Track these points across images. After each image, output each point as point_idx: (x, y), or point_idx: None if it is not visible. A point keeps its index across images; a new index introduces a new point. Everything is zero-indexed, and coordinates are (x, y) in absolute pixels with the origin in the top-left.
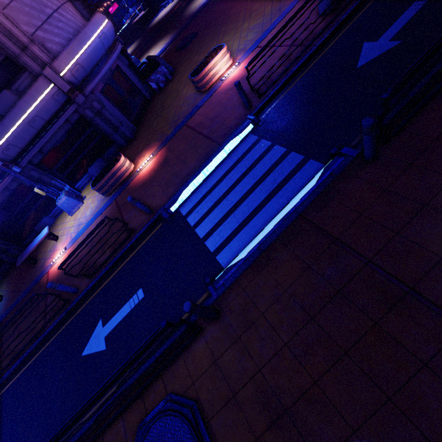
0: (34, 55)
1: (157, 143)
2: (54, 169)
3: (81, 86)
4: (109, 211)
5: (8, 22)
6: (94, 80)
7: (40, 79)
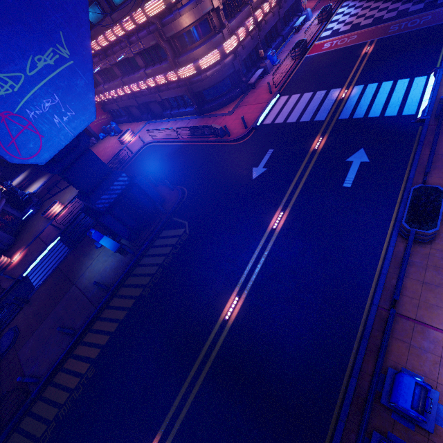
0: None
1: (24, 247)
2: None
3: None
4: None
5: None
6: None
7: None
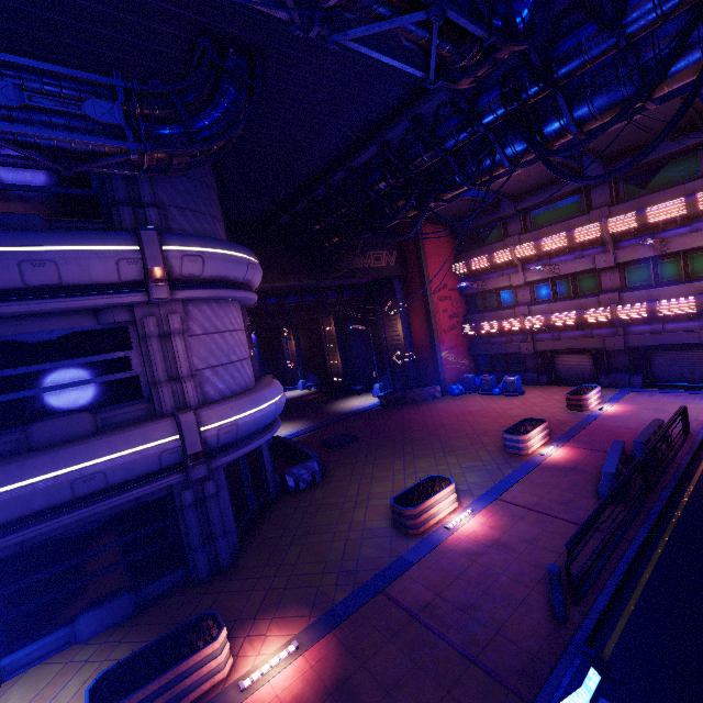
0: (180, 390)
1: (304, 613)
2: (3, 591)
3: (212, 452)
4: None
5: (183, 348)
6: (238, 451)
7: (164, 422)
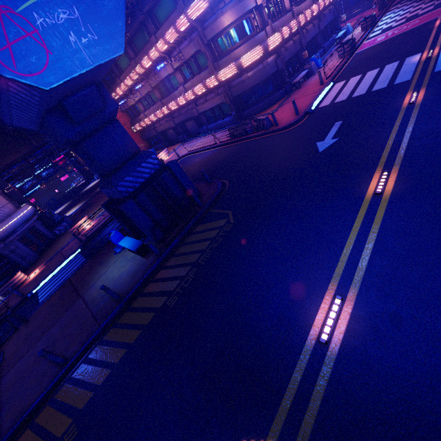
0: None
1: (44, 263)
2: None
3: (4, 239)
4: (2, 304)
5: None
6: (13, 236)
7: None
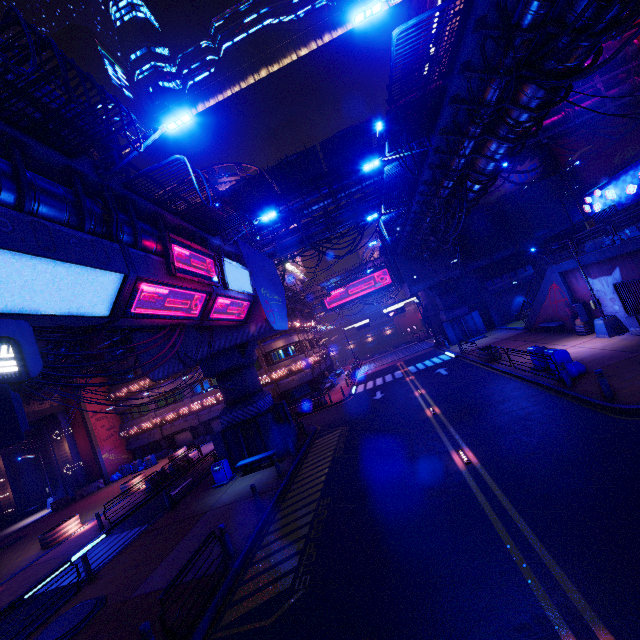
0: None
1: None
2: None
3: None
4: None
5: None
6: None
7: None
